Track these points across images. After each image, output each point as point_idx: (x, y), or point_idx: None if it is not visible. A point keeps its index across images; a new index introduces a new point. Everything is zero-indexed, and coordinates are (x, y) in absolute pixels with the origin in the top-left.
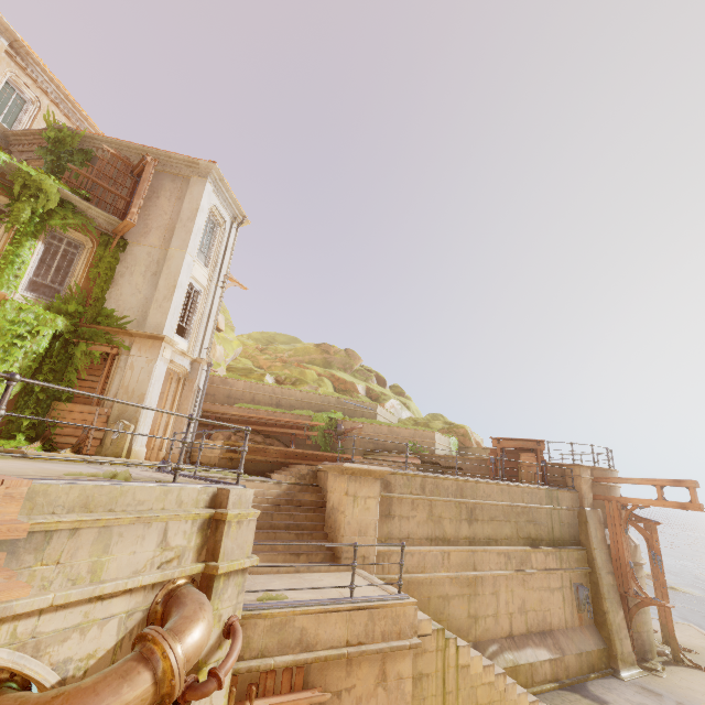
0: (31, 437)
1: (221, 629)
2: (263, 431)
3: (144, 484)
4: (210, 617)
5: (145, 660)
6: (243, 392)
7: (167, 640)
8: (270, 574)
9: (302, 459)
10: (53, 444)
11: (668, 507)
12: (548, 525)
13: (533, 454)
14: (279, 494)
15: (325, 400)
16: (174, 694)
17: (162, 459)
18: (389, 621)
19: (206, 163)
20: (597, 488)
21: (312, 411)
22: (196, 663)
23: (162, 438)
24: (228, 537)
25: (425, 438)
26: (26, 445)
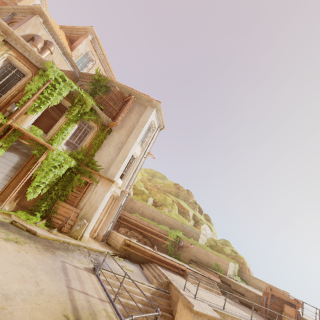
0: (43, 216)
1: None
2: (143, 232)
3: None
4: None
5: None
6: (139, 208)
7: None
8: None
9: (159, 260)
10: (51, 221)
11: None
12: None
13: (294, 309)
14: (148, 296)
15: (176, 222)
16: None
17: (94, 237)
18: None
19: (156, 102)
20: None
21: (168, 226)
22: None
23: (97, 226)
24: None
25: (224, 264)
26: (39, 221)
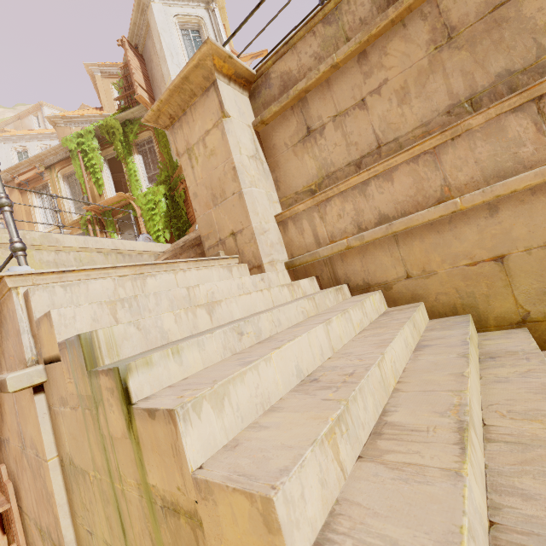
0: None
1: None
2: None
3: None
4: None
5: None
6: None
7: None
8: None
9: None
10: None
11: None
12: None
13: None
14: None
15: None
16: None
17: None
18: (3, 333)
19: None
20: None
21: None
22: None
23: None
24: None
25: None
26: None
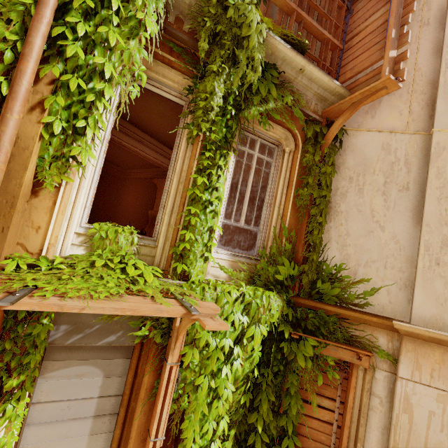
0: None
1: None
2: None
3: None
4: None
5: None
6: None
7: None
8: None
9: None
10: None
11: None
12: None
13: None
14: None
15: None
16: None
17: None
18: None
19: None
20: None
21: None
22: None
23: None
24: None
25: None
26: None
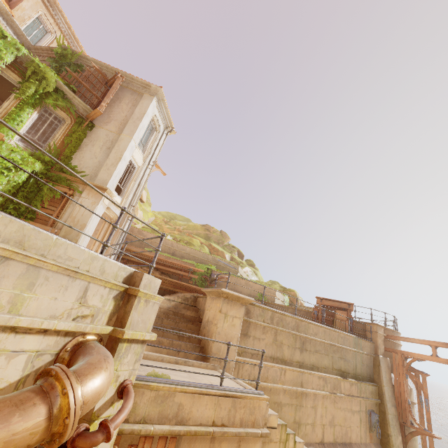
0: None
1: (116, 389)
2: (161, 269)
3: (76, 245)
4: (112, 369)
5: (44, 393)
6: (152, 242)
7: (70, 378)
8: (156, 361)
9: (185, 291)
10: None
11: (440, 362)
12: (353, 363)
13: (345, 312)
14: (169, 306)
15: (205, 256)
16: (65, 434)
17: None
18: (247, 411)
19: (155, 86)
20: (387, 343)
21: (195, 262)
22: (89, 415)
23: None
24: (136, 310)
25: (269, 293)
26: None
